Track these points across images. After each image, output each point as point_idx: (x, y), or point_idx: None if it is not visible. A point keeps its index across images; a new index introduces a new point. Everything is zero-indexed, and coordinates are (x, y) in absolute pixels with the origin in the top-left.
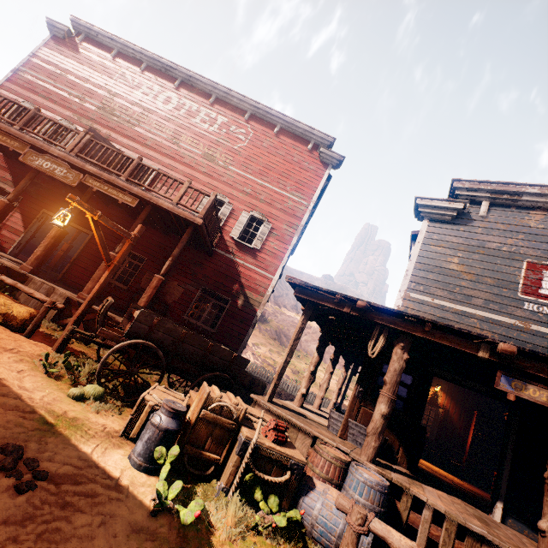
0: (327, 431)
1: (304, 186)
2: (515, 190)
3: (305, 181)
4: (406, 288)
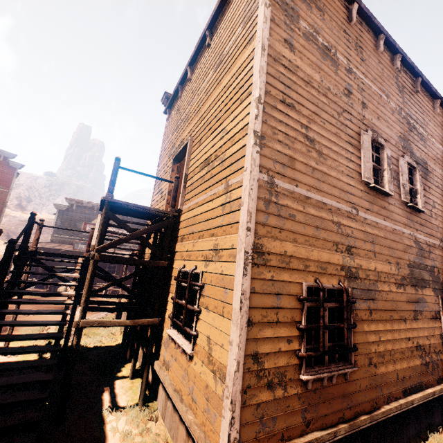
0: (29, 277)
1: (3, 181)
2: (82, 202)
3: (3, 178)
4: (52, 233)
